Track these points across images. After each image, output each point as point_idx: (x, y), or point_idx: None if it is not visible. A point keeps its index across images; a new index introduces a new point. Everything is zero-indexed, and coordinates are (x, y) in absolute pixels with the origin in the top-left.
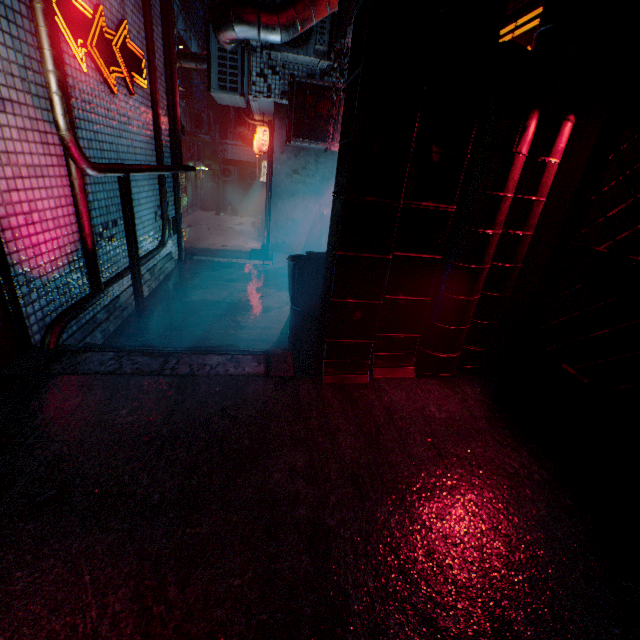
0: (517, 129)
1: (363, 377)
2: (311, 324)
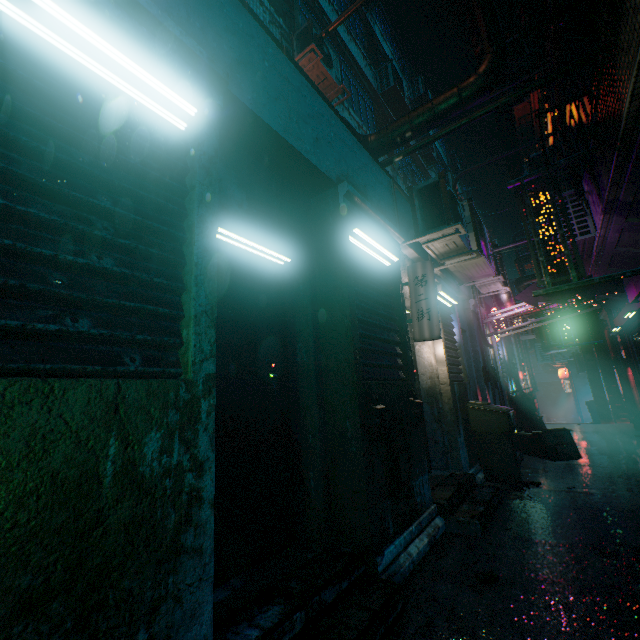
0: (623, 371)
1: (611, 422)
2: (596, 417)
